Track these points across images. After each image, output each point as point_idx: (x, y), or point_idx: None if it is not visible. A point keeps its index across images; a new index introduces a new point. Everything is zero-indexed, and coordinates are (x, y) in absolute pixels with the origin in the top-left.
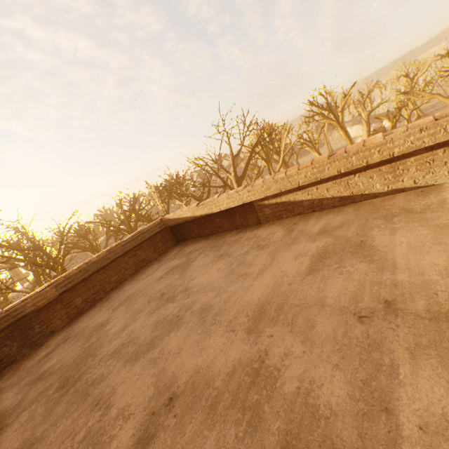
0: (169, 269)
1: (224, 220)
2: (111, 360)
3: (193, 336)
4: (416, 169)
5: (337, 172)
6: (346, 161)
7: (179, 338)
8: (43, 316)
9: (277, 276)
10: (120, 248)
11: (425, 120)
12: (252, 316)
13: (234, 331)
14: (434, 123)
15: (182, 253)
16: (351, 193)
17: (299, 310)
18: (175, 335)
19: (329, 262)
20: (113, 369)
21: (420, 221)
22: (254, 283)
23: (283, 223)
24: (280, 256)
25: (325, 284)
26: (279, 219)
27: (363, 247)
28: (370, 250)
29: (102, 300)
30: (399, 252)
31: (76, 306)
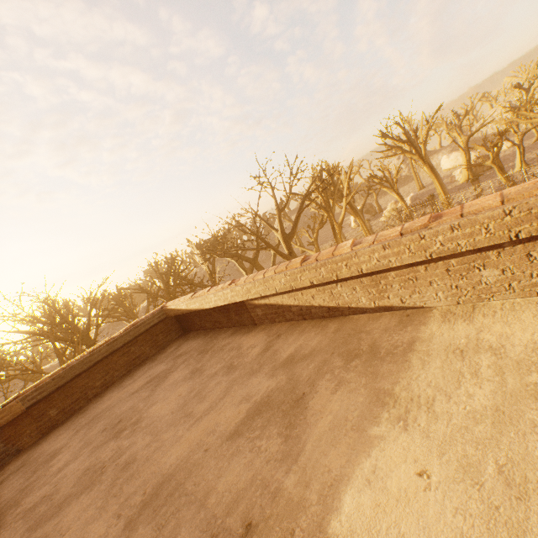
0: (150, 377)
1: (221, 315)
2: (21, 520)
3: (91, 510)
4: (400, 286)
5: (310, 283)
6: (316, 271)
7: (80, 508)
8: (10, 432)
9: (207, 430)
10: (105, 347)
11: (393, 231)
12: (146, 497)
13: (119, 517)
14: (396, 241)
15: (175, 353)
16: (337, 304)
17: (182, 504)
18: (81, 501)
19: (257, 422)
20: (12, 537)
21: (370, 375)
22: (185, 434)
23: (271, 331)
24: (232, 393)
25: (228, 464)
26: (273, 322)
27: (298, 406)
28: (299, 416)
29: (80, 411)
30: (318, 430)
31: (49, 418)
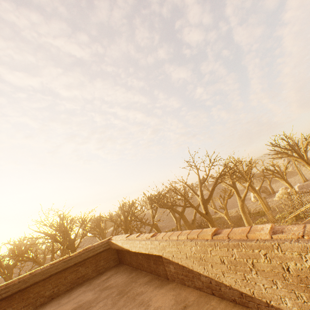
0: (77, 304)
1: (144, 259)
2: None
3: None
4: None
5: (220, 261)
6: (228, 250)
7: None
8: None
9: None
10: (62, 263)
11: None
12: None
13: None
14: None
15: (104, 283)
16: (252, 293)
17: None
18: None
19: None
20: None
21: None
22: None
23: (179, 295)
24: None
25: None
26: (182, 283)
27: None
28: None
29: None
30: None
31: None
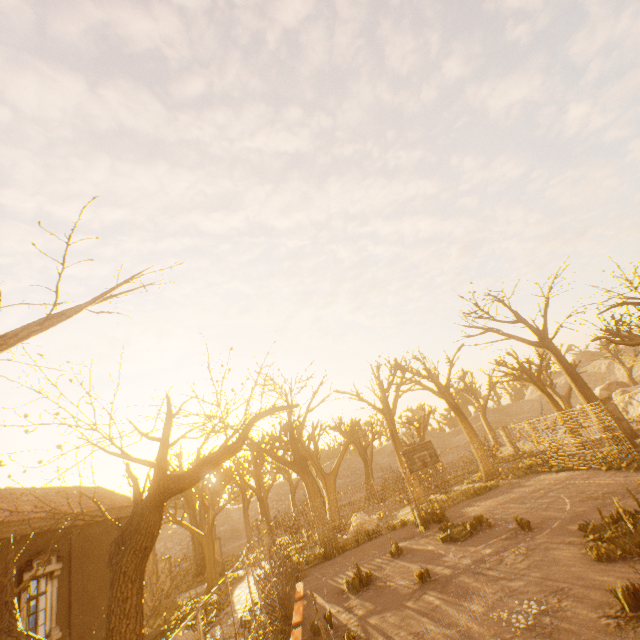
0: None
1: None
2: None
3: None
4: None
5: None
6: None
7: None
8: None
9: None
10: None
11: None
12: None
13: None
14: None
15: None
16: None
17: None
18: None
19: None
20: None
21: None
22: None
23: None
24: None
25: None
26: None
27: None
28: None
29: None
30: None
31: None
